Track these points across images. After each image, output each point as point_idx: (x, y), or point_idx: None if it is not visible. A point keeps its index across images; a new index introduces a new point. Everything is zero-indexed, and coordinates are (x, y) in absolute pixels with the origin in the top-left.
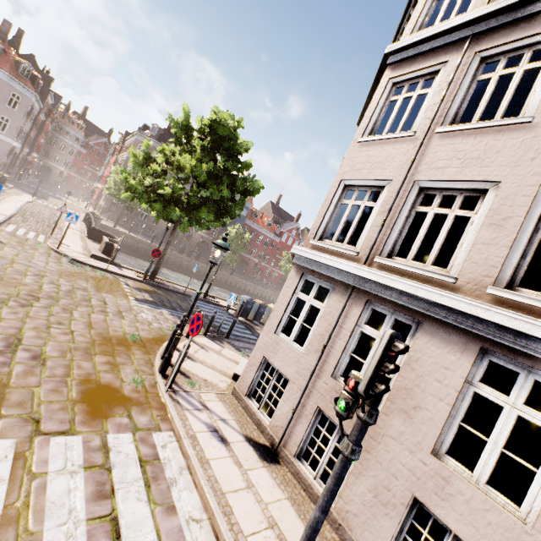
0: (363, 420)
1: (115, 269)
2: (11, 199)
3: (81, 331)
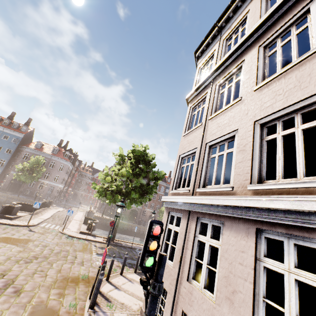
0: (150, 292)
1: (91, 237)
2: (50, 211)
3: (52, 275)
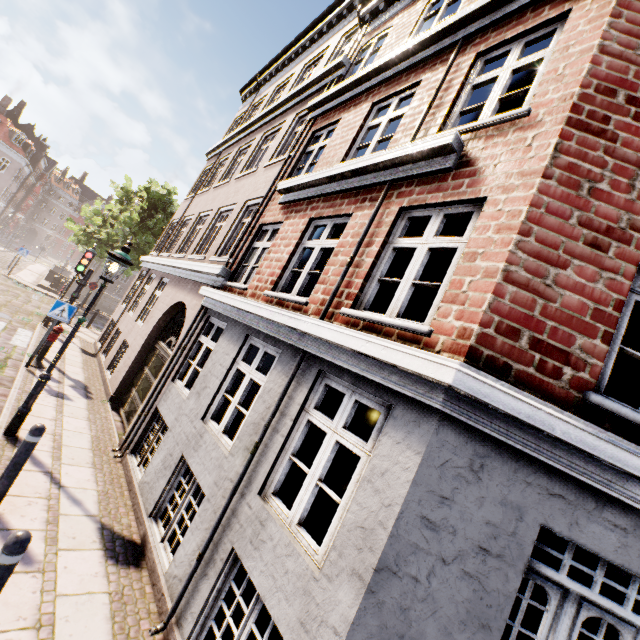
0: (79, 283)
1: (56, 296)
2: None
3: (1, 301)
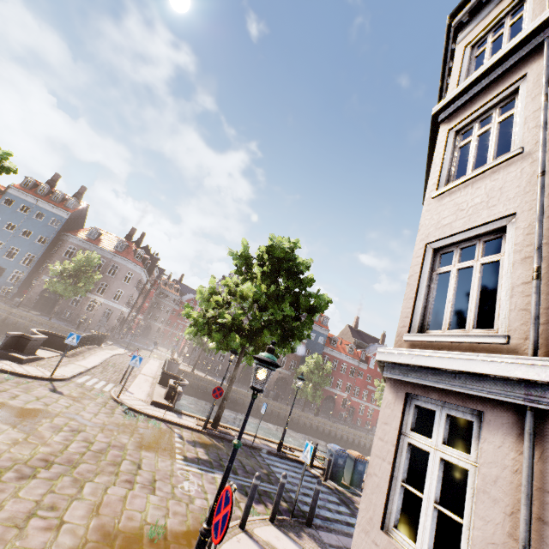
0: None
1: (173, 416)
2: (101, 353)
3: (76, 522)
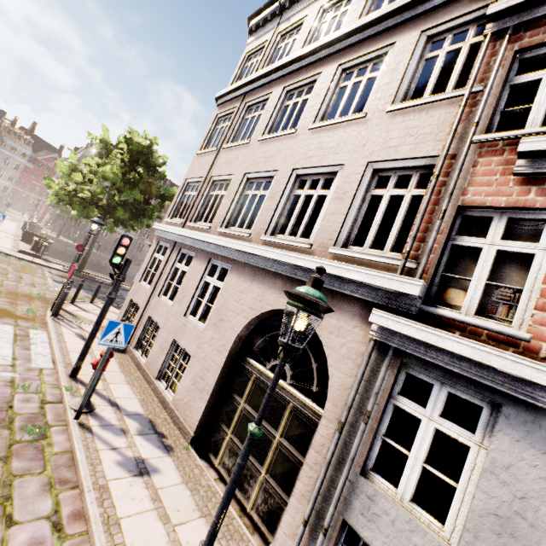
0: (115, 279)
1: (42, 262)
2: None
3: None
